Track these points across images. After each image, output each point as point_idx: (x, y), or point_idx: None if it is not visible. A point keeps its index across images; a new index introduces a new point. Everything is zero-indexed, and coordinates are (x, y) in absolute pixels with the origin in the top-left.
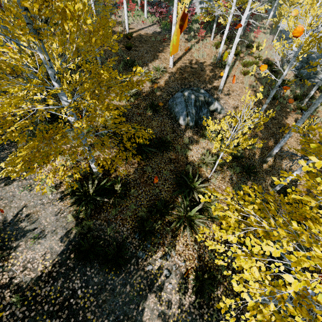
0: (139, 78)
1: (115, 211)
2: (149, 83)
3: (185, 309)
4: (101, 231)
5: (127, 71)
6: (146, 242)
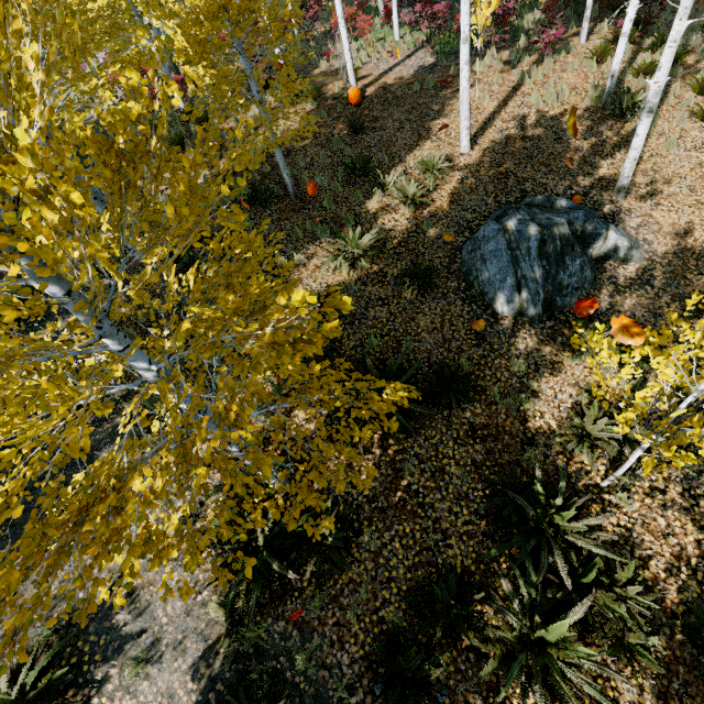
0: (382, 201)
1: (320, 599)
2: (408, 209)
3: None
4: (286, 658)
5: (352, 187)
6: None
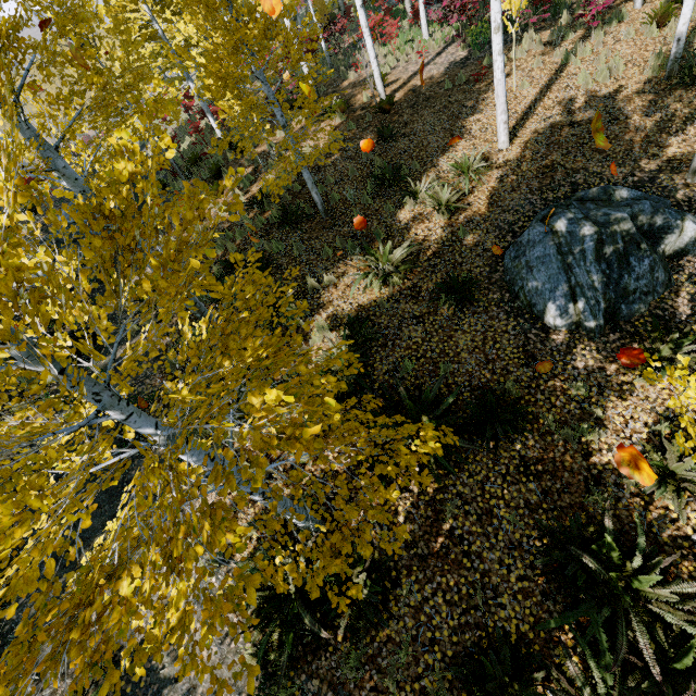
0: (414, 210)
1: (355, 659)
2: (442, 216)
3: None
4: None
5: (383, 198)
6: None
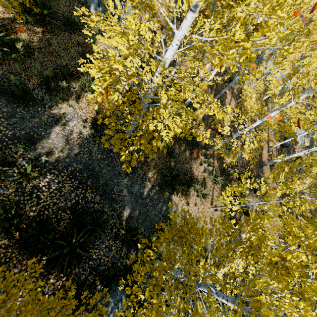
0: None
1: (19, 67)
2: None
3: (83, 137)
4: (6, 79)
5: None
6: (53, 96)
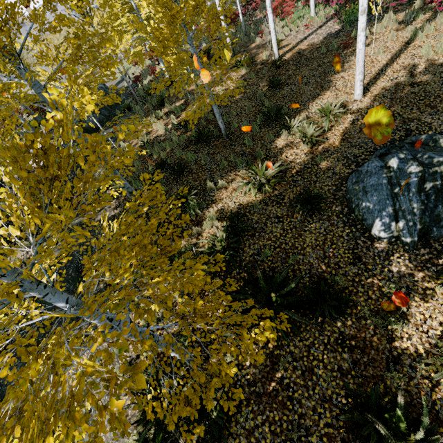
0: (287, 139)
1: None
2: (307, 146)
3: None
4: None
5: (267, 129)
6: None
